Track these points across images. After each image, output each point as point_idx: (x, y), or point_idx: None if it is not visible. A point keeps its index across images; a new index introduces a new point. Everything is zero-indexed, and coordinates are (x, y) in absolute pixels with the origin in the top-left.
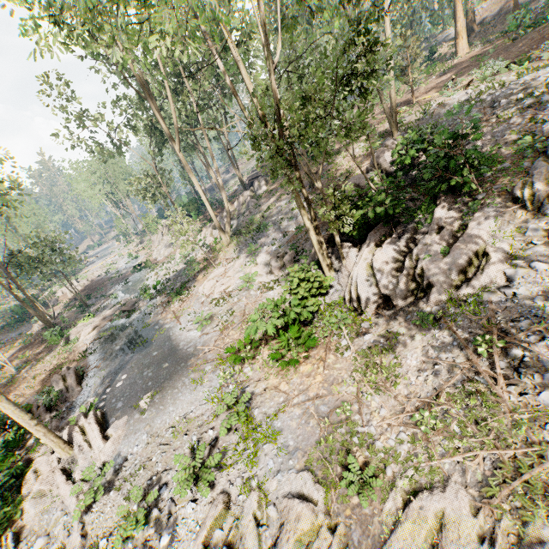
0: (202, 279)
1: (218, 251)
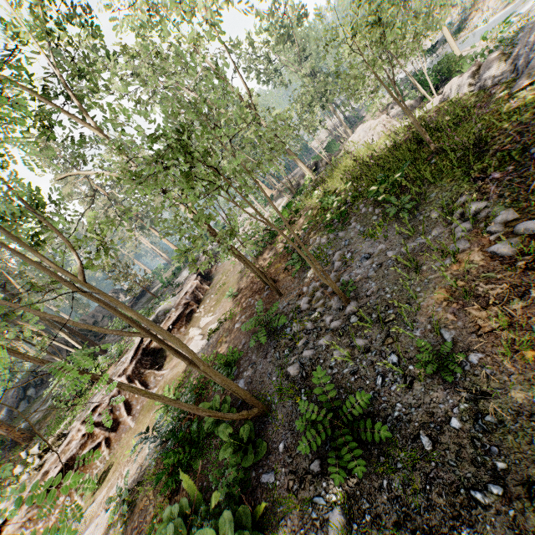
0: (475, 15)
1: (477, 0)
